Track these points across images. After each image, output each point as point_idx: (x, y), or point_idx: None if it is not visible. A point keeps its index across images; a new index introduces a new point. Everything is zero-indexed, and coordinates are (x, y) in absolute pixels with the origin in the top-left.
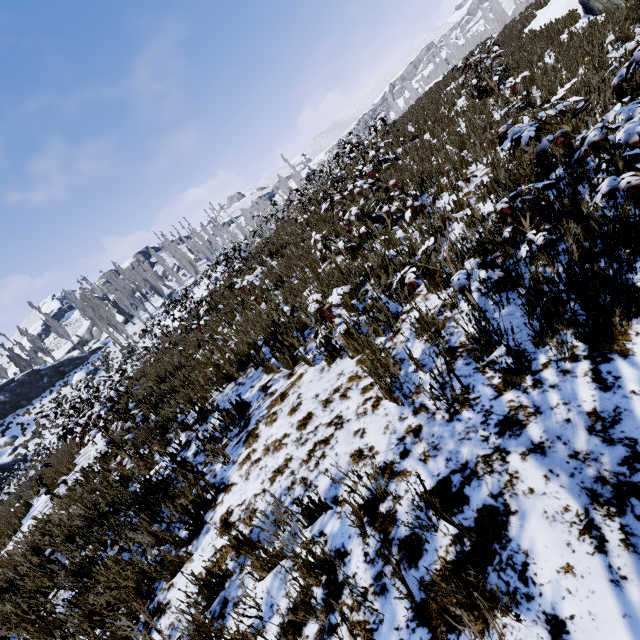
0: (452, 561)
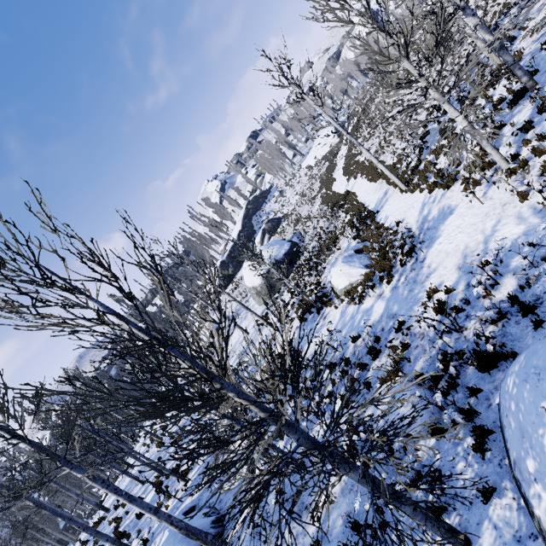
0: None
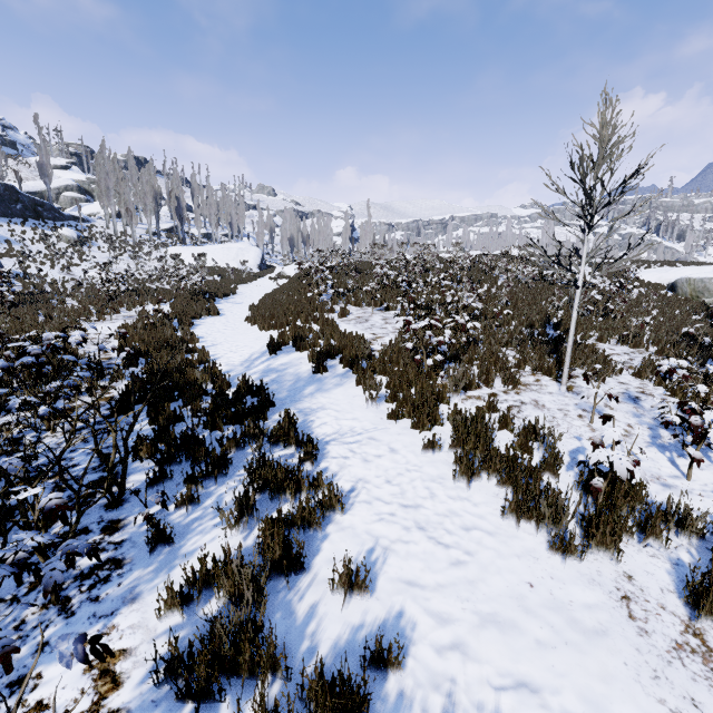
0: None
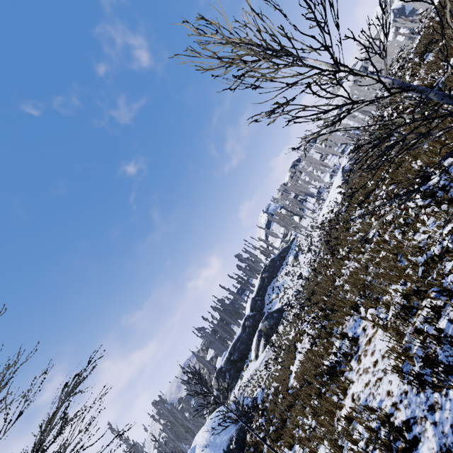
0: (403, 447)
